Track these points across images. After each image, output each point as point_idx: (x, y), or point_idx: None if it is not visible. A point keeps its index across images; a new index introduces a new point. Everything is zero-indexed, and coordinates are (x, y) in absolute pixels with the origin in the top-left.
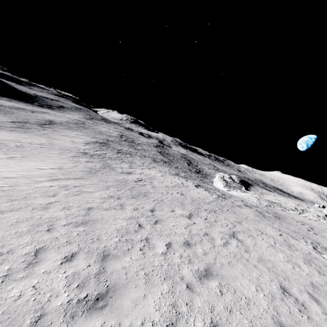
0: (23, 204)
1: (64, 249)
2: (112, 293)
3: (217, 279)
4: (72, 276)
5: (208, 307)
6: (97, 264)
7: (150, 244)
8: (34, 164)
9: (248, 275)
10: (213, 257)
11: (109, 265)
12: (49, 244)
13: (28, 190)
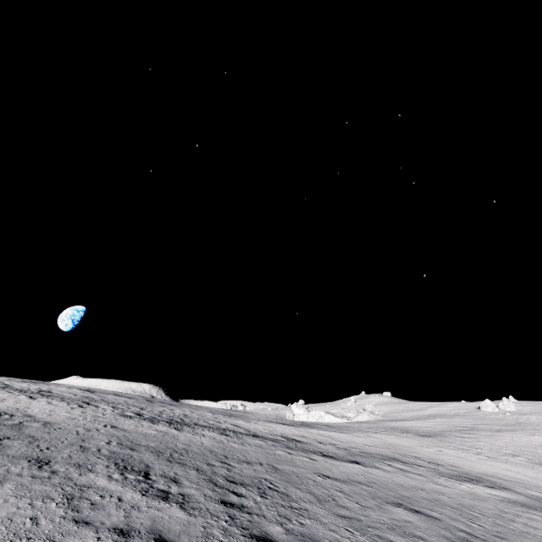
0: None
1: None
2: None
3: None
4: None
5: None
6: None
7: None
8: None
9: None
10: None
11: None
12: None
13: None
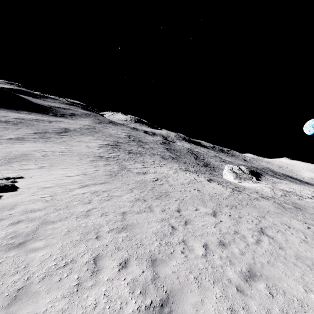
0: (67, 213)
1: (116, 255)
2: (172, 298)
3: (263, 280)
4: (132, 282)
5: (264, 311)
6: (149, 270)
7: (188, 246)
8: (62, 172)
9: (291, 274)
10: (251, 256)
11: (160, 270)
12: (102, 251)
13: (66, 198)
